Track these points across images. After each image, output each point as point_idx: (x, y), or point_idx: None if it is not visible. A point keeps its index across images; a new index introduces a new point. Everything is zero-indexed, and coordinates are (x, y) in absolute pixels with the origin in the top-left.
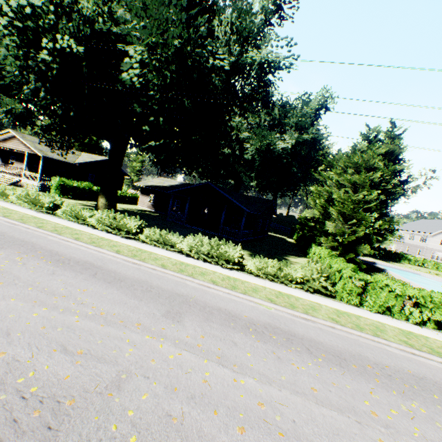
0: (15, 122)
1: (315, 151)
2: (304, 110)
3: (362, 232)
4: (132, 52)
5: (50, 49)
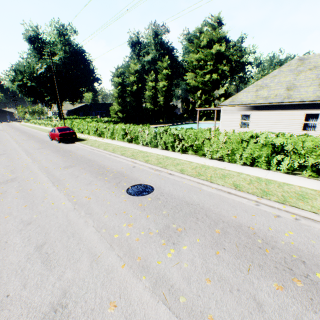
0: (32, 103)
1: (156, 65)
2: (150, 42)
3: (116, 107)
4: (24, 80)
5: (18, 86)
